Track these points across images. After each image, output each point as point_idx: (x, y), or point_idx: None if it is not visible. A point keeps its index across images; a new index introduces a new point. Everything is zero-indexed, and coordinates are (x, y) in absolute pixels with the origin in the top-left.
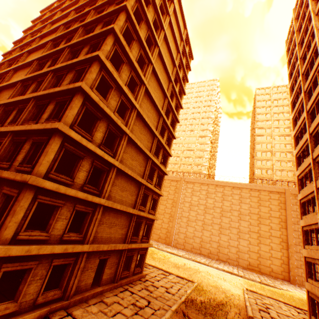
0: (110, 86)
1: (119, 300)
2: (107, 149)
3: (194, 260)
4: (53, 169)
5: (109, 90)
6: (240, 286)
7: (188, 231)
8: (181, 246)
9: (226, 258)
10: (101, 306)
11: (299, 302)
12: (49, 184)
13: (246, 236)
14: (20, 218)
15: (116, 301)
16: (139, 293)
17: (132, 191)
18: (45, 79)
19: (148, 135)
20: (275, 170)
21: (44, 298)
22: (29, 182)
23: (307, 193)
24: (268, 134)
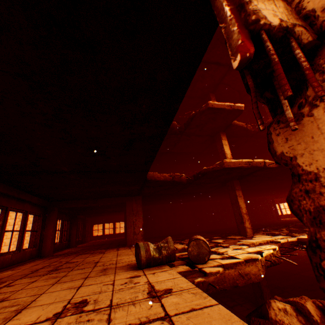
0: None
1: None
2: None
3: None
4: None
5: None
6: None
7: None
8: None
9: None
10: None
11: None
12: None
13: None
14: None
15: None
16: None
17: None
18: None
19: None
20: None
21: None
22: None
23: None
24: None
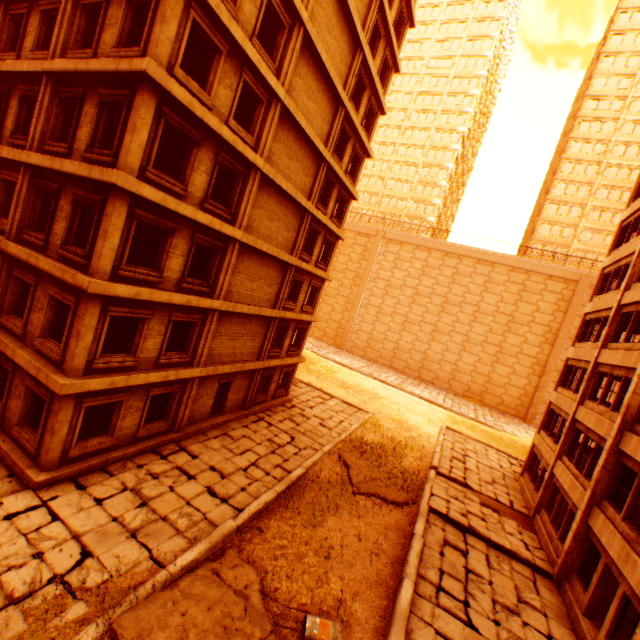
0: (214, 48)
1: (251, 434)
2: (219, 208)
3: (375, 379)
4: (123, 261)
5: (214, 62)
6: (439, 422)
7: (375, 330)
8: (360, 352)
9: (432, 378)
10: (226, 440)
11: (521, 450)
12: (121, 289)
13: (476, 349)
14: (89, 342)
15: (246, 435)
16: (279, 426)
17: (271, 279)
18: (56, 9)
19: (306, 161)
20: (582, 229)
21: (146, 431)
22: (89, 291)
23: (601, 307)
24: (604, 138)
